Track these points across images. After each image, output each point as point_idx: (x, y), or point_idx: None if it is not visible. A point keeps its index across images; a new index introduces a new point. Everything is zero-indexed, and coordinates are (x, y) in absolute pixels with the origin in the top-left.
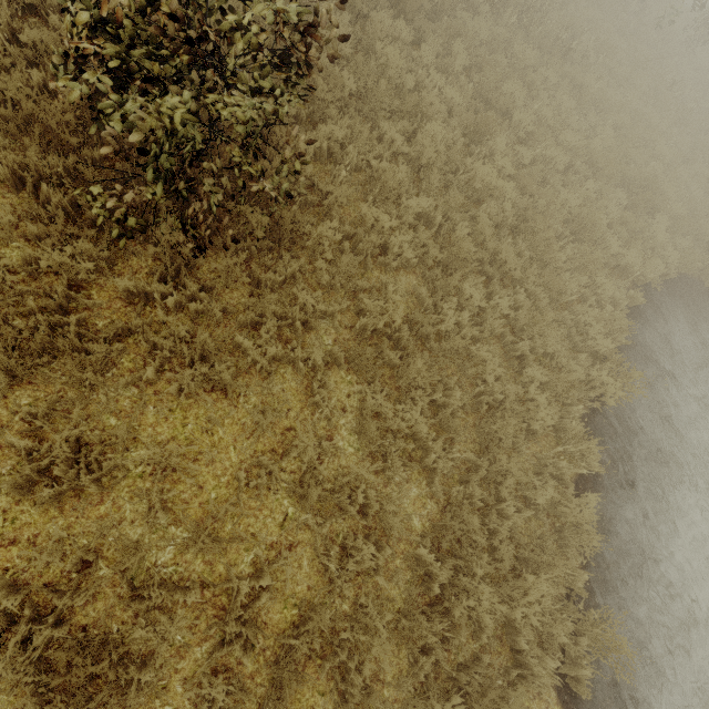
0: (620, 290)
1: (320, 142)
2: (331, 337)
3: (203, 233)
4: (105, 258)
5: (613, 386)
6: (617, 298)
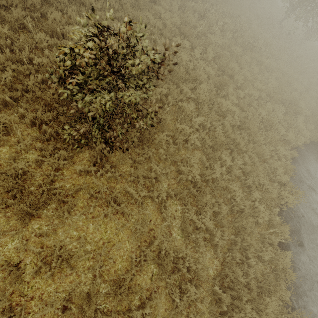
0: (287, 151)
1: (156, 95)
2: (166, 183)
3: (114, 144)
4: (70, 156)
5: (291, 198)
6: (286, 154)
